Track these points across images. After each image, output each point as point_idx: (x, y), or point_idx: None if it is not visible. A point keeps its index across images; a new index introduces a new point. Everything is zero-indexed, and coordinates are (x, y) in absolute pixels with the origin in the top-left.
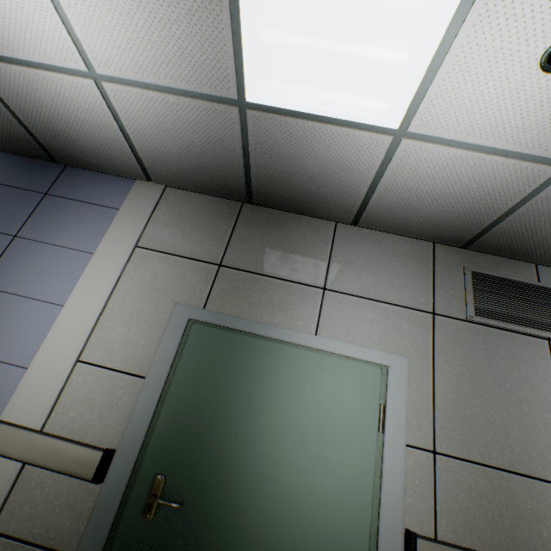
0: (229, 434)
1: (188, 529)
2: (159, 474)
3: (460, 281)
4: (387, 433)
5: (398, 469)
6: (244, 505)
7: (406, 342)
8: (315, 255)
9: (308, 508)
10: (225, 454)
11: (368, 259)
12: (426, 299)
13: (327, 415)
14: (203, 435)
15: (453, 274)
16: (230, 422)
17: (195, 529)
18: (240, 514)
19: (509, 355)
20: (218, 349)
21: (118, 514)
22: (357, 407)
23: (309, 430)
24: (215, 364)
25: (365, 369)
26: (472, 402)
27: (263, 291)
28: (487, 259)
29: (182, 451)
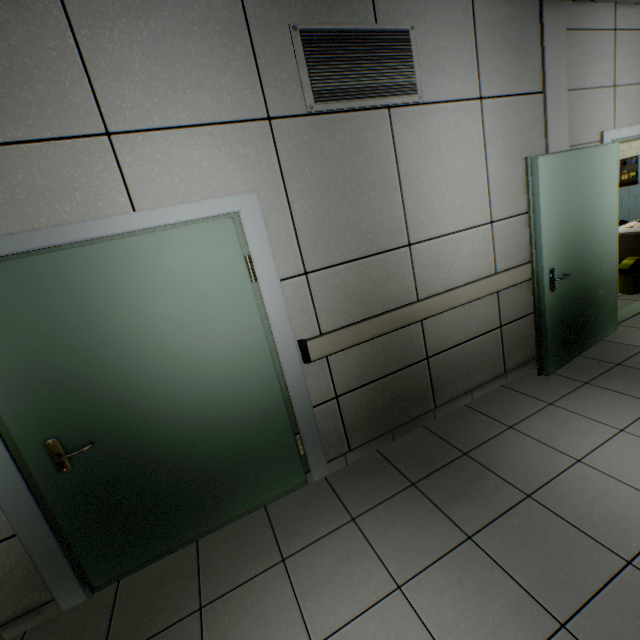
0: (99, 368)
1: (116, 451)
2: (48, 440)
3: (289, 55)
4: (261, 280)
5: (279, 304)
6: (156, 407)
7: (250, 172)
8: (56, 72)
9: (216, 374)
10: (108, 384)
11: (150, 53)
12: (255, 99)
13: (196, 294)
14: (68, 385)
15: (278, 43)
16: (91, 357)
17: (122, 448)
18: (157, 414)
19: (355, 143)
20: (5, 293)
21: (33, 488)
22: (223, 271)
23: (184, 317)
24: (18, 312)
25: (215, 227)
26: (329, 211)
27: (8, 177)
28: (316, 1)
29: (56, 411)
